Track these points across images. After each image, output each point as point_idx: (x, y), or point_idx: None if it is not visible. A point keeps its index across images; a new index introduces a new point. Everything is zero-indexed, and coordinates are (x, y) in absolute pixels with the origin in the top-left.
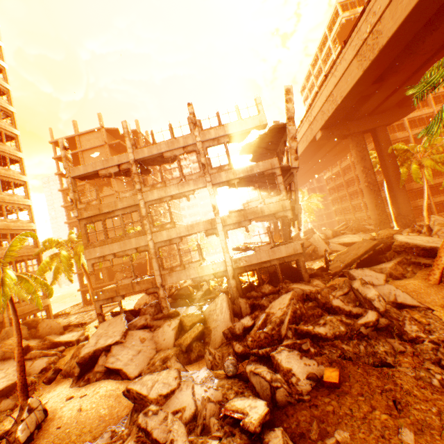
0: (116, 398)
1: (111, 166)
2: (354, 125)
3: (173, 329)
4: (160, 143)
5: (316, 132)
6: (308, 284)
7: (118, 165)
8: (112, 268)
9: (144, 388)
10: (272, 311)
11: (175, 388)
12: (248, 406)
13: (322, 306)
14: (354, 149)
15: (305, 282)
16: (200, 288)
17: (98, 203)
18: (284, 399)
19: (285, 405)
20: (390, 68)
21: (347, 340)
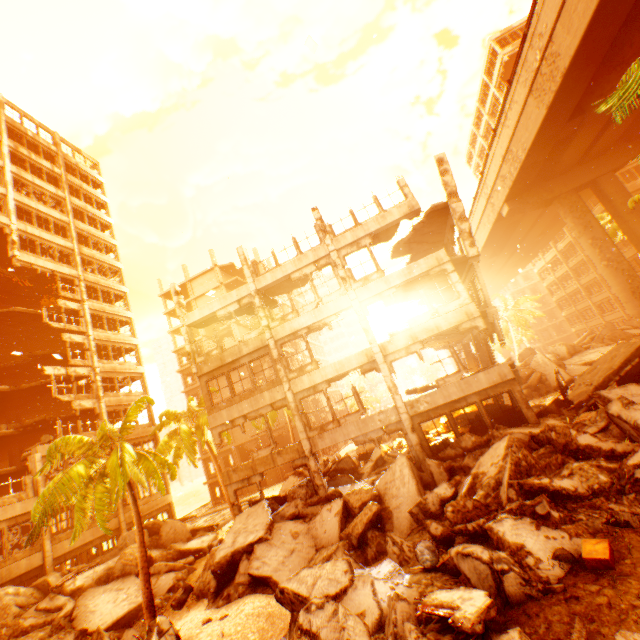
0: (268, 618)
1: (230, 304)
2: (559, 183)
3: (335, 514)
4: (285, 263)
5: (499, 207)
6: (536, 426)
7: (237, 301)
8: (244, 447)
9: (303, 587)
10: (481, 471)
11: (347, 586)
12: (458, 598)
13: (563, 451)
14: (569, 216)
15: (531, 424)
16: (369, 459)
17: (219, 352)
18: (519, 592)
19: (522, 601)
20: (590, 93)
21: (617, 496)
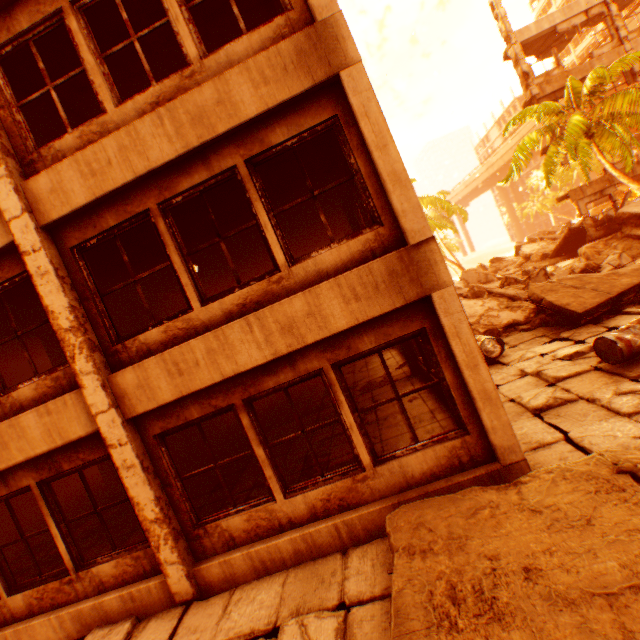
0: None
1: (574, 16)
2: None
3: None
4: None
5: None
6: None
7: (583, 12)
8: None
9: None
10: None
11: None
12: None
13: None
14: None
15: None
16: None
17: (561, 72)
18: None
19: None
20: None
21: None
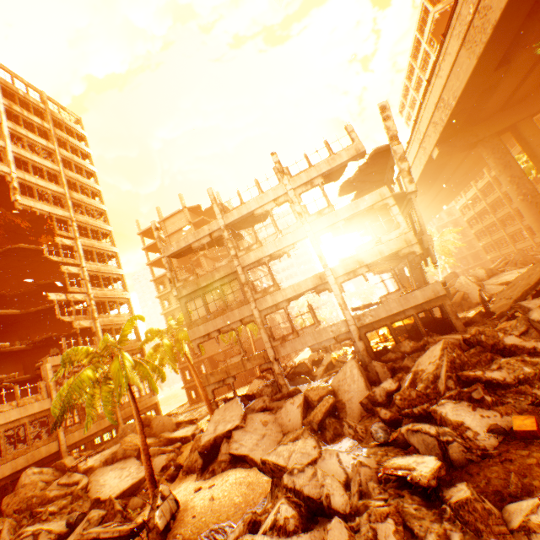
0: (248, 485)
1: (202, 237)
2: (483, 128)
3: (297, 407)
4: (248, 201)
5: (430, 150)
6: (464, 334)
7: (209, 234)
8: (214, 358)
9: (281, 459)
10: (420, 368)
11: (316, 458)
12: (413, 462)
13: (491, 350)
14: (491, 157)
15: (459, 332)
16: (320, 364)
17: (195, 278)
18: (462, 457)
19: (464, 464)
20: (516, 44)
21: (539, 384)
